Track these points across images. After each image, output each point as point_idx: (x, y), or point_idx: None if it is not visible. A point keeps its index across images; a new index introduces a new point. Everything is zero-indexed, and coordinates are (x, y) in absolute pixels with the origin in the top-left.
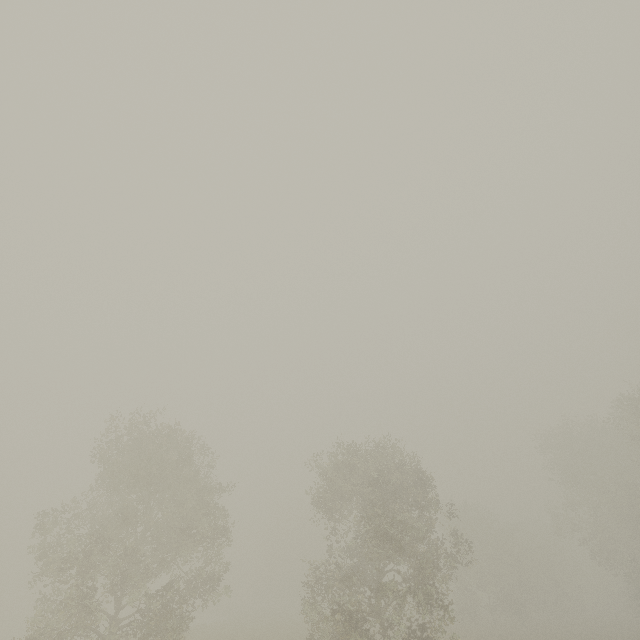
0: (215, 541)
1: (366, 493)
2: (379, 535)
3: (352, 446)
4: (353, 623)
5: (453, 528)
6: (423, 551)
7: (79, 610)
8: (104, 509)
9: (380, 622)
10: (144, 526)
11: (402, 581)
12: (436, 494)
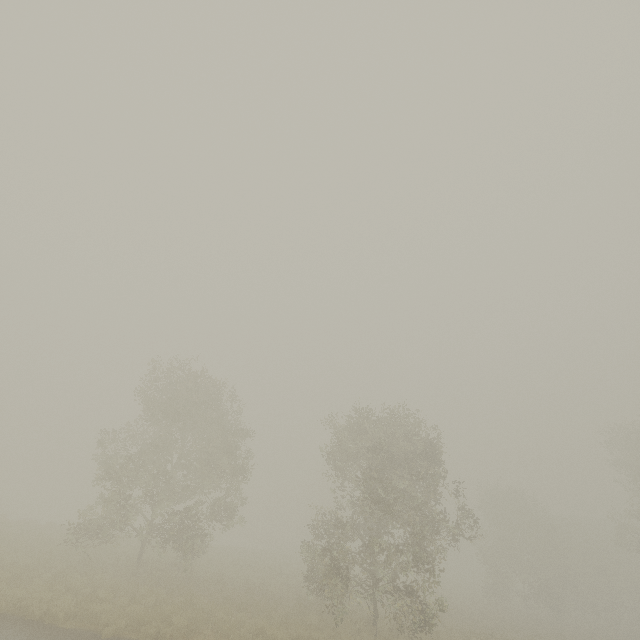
0: (234, 477)
1: (371, 457)
2: (372, 496)
3: (365, 411)
4: (334, 569)
5: (463, 506)
6: (416, 520)
7: (117, 509)
8: (151, 437)
9: (372, 576)
10: (179, 455)
11: (399, 544)
12: (445, 469)
